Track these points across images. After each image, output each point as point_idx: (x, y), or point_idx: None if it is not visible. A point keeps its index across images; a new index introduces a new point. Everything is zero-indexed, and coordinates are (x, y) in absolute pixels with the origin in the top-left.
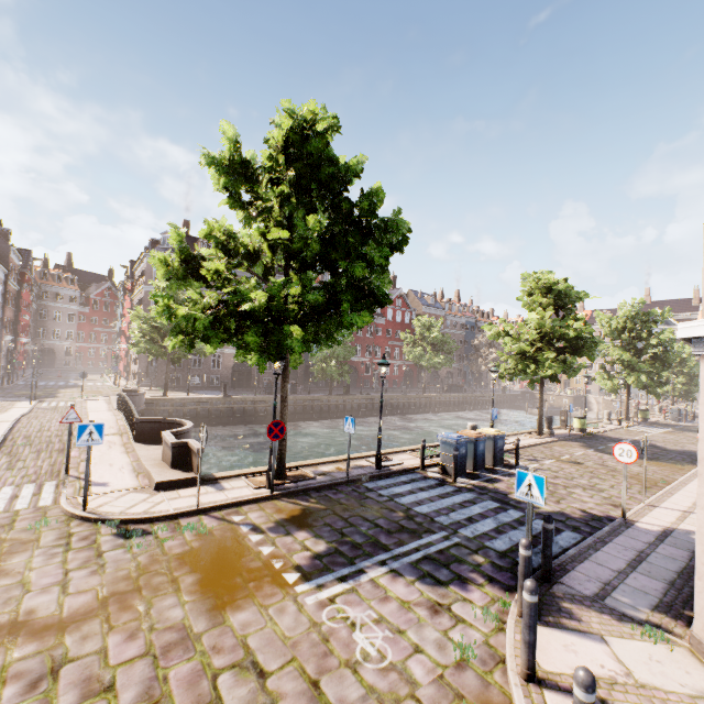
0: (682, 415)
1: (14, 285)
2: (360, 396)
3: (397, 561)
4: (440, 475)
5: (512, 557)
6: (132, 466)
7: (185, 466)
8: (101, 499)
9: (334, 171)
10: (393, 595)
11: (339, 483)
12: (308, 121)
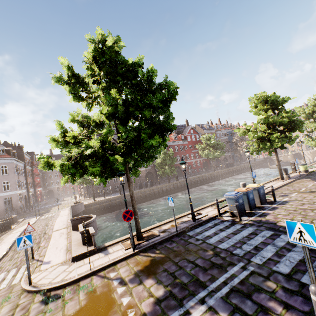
0: None
1: (29, 167)
2: (183, 180)
3: (212, 297)
4: (231, 218)
5: (296, 278)
6: (66, 247)
7: (90, 242)
8: (42, 274)
9: (127, 67)
10: None
11: (172, 236)
12: (100, 40)
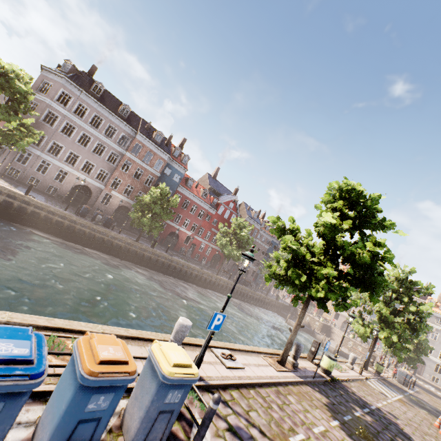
0: (407, 379)
1: None
2: (161, 253)
3: None
4: None
5: None
6: None
7: None
8: None
9: None
10: None
11: None
12: None
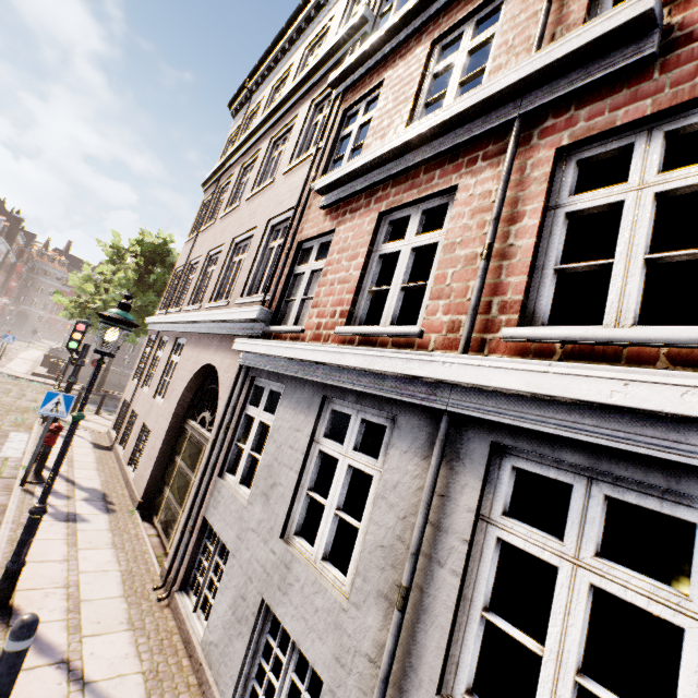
0: None
1: (13, 258)
2: None
3: (105, 408)
4: None
5: None
6: (29, 370)
7: (54, 374)
8: (5, 370)
9: (168, 257)
10: (88, 407)
11: None
12: (145, 239)
